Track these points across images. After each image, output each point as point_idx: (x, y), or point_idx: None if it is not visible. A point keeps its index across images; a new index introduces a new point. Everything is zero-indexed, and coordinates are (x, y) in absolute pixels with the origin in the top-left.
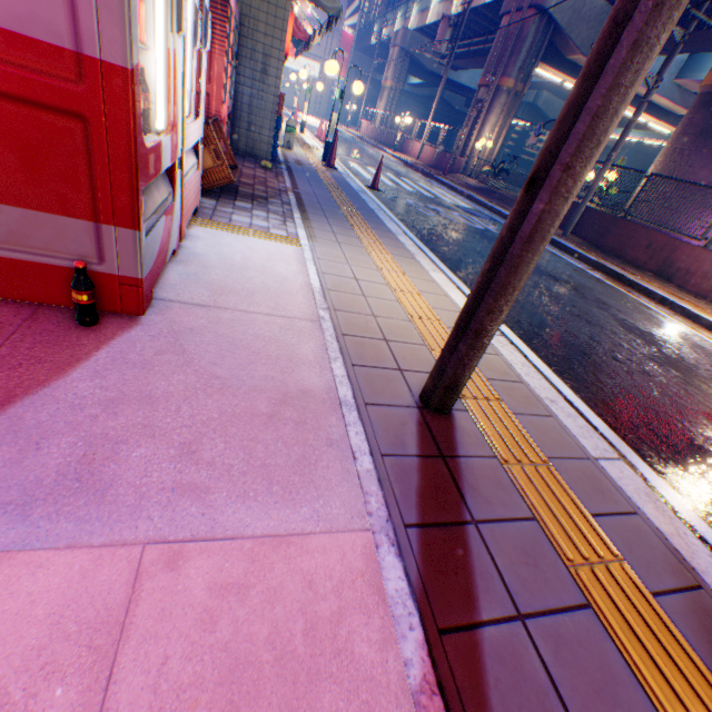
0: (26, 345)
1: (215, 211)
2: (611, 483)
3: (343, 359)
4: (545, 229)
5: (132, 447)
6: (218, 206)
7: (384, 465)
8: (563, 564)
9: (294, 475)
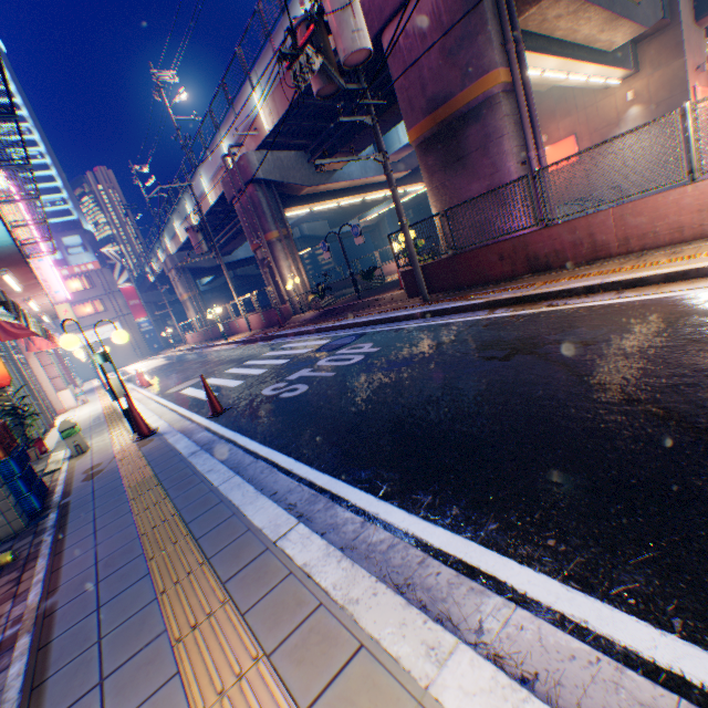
0: None
1: None
2: None
3: None
4: None
5: None
6: None
7: None
8: None
9: None
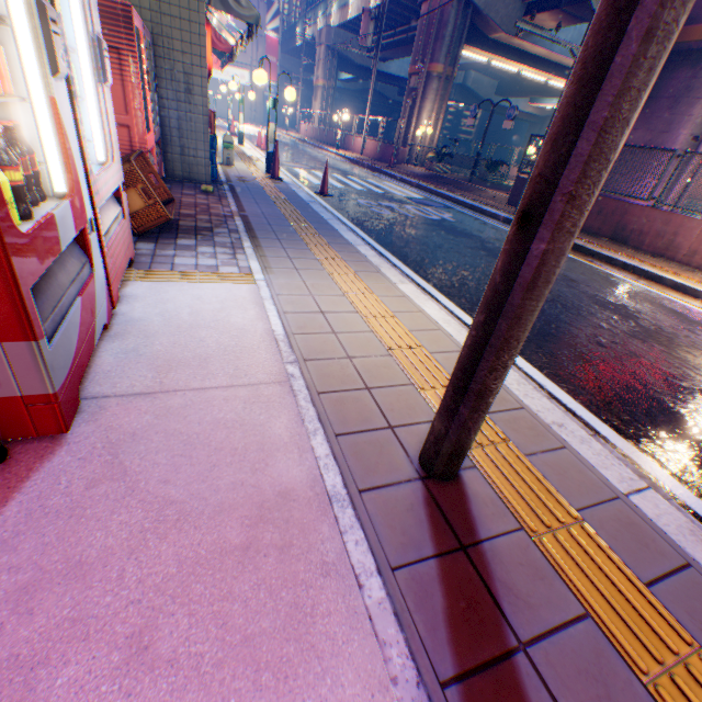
0: None
1: (154, 257)
2: (651, 527)
3: (323, 430)
4: (550, 271)
5: (56, 669)
6: (157, 249)
7: (398, 586)
8: (639, 681)
9: (287, 644)
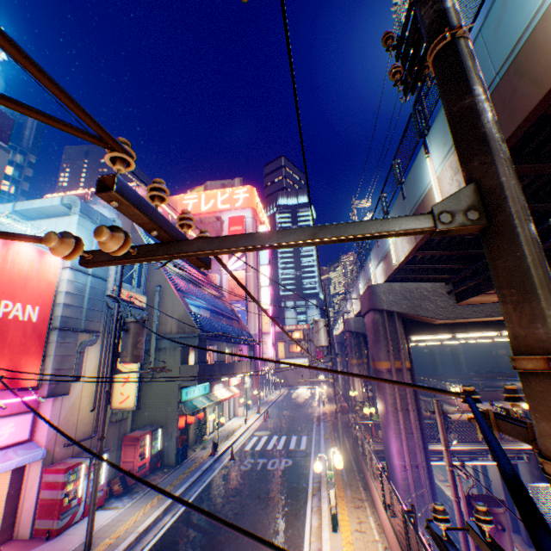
0: (38, 542)
1: (111, 502)
2: None
3: (82, 541)
4: (91, 510)
5: None
6: (115, 500)
7: None
8: None
9: None
